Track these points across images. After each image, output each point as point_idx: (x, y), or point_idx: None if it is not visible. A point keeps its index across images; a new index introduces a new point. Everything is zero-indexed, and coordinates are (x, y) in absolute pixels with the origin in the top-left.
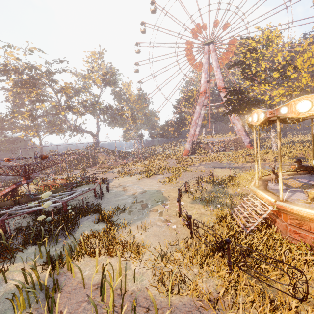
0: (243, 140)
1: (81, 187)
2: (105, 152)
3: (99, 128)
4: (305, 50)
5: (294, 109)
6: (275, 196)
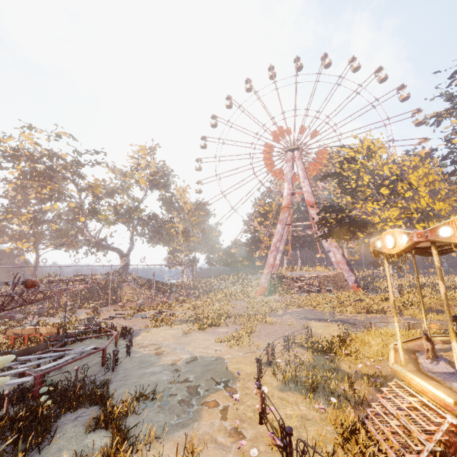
0: (345, 277)
1: (81, 342)
2: (135, 283)
3: (133, 244)
4: (417, 165)
5: None
6: (447, 388)
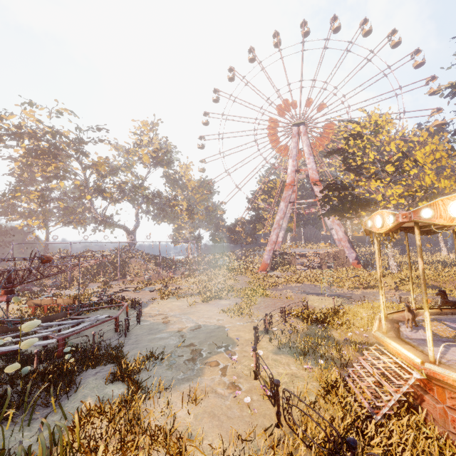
0: (346, 254)
1: (95, 312)
2: (142, 258)
3: (139, 222)
4: (425, 141)
5: (443, 212)
6: (419, 351)
